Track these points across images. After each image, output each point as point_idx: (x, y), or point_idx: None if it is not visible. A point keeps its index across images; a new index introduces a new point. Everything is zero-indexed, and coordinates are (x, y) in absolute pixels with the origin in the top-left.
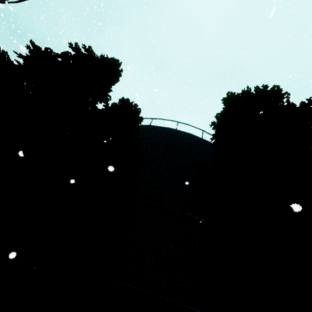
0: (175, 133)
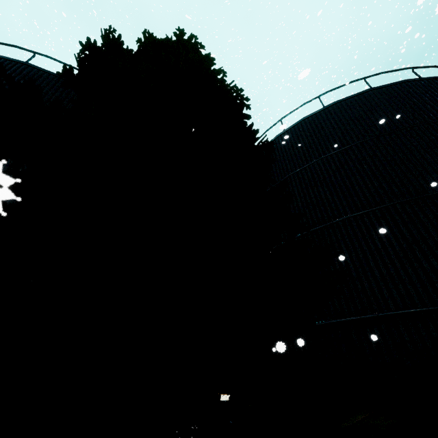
0: None
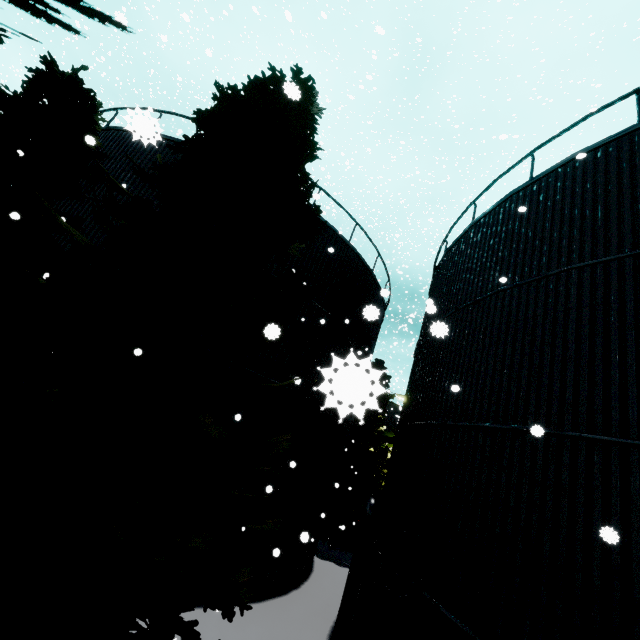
0: None
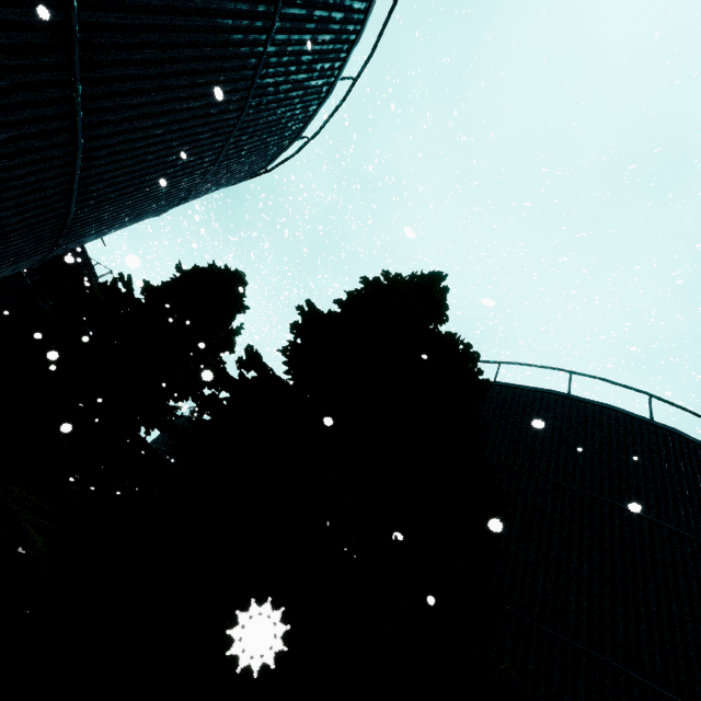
0: (570, 405)
